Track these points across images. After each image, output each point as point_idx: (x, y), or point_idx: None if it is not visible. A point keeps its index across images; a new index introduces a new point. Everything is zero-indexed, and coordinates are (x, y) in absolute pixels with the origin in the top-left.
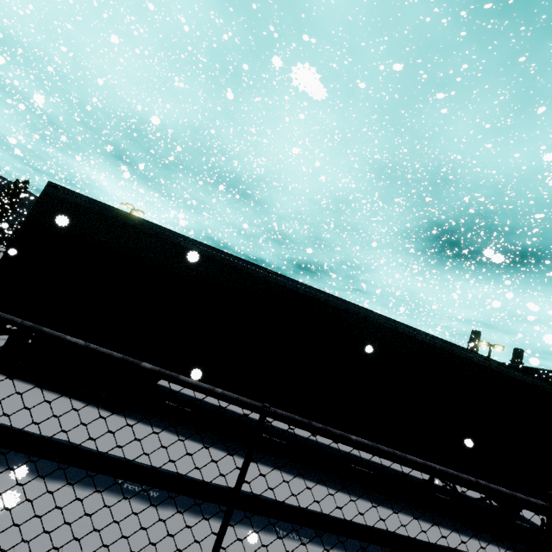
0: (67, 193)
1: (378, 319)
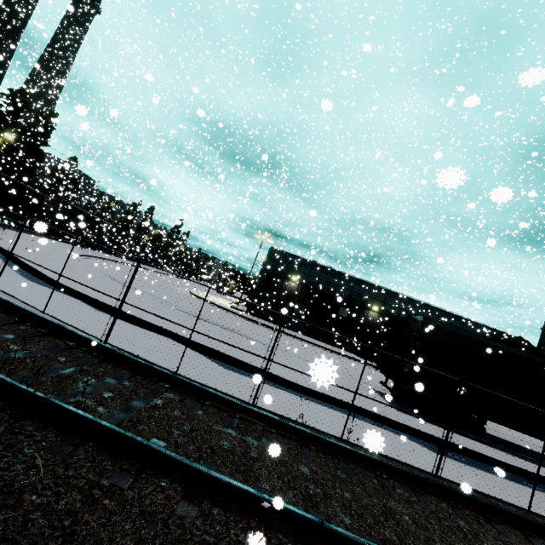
0: (437, 323)
1: None
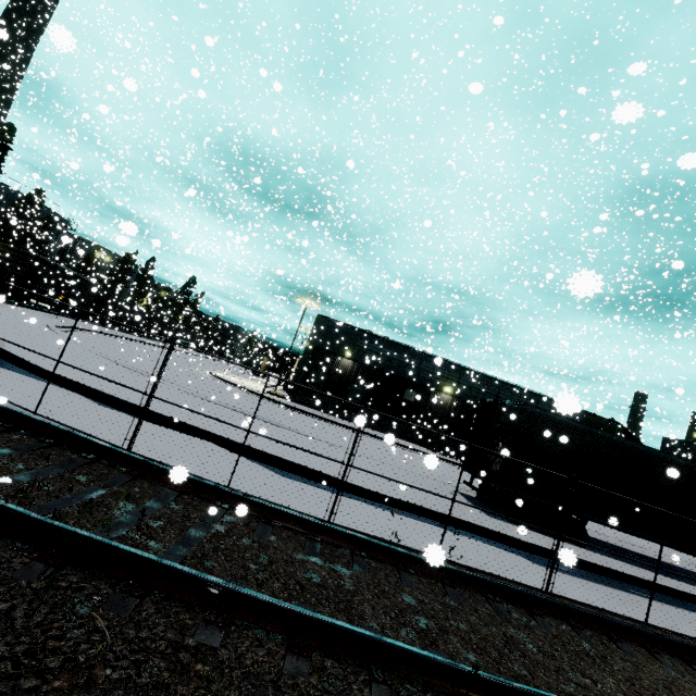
0: (532, 408)
1: None
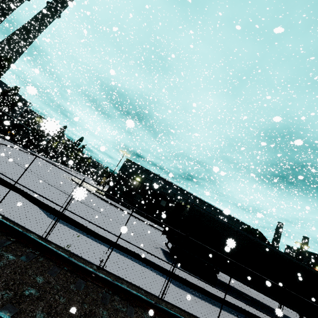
0: (197, 207)
1: (293, 260)
